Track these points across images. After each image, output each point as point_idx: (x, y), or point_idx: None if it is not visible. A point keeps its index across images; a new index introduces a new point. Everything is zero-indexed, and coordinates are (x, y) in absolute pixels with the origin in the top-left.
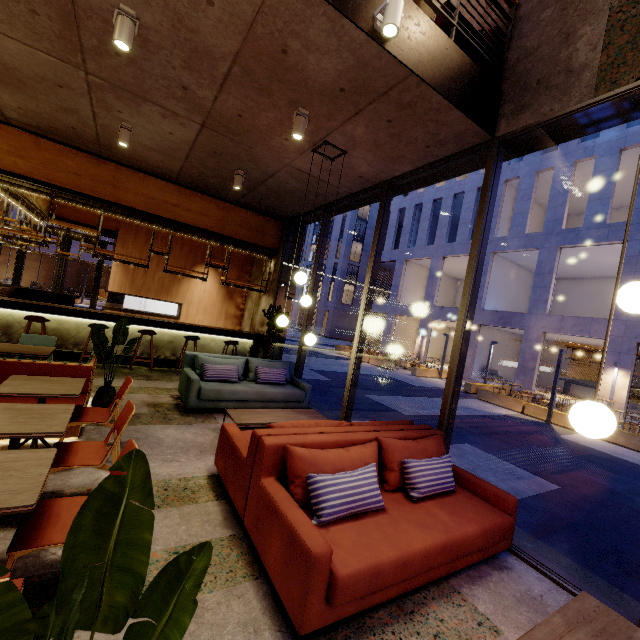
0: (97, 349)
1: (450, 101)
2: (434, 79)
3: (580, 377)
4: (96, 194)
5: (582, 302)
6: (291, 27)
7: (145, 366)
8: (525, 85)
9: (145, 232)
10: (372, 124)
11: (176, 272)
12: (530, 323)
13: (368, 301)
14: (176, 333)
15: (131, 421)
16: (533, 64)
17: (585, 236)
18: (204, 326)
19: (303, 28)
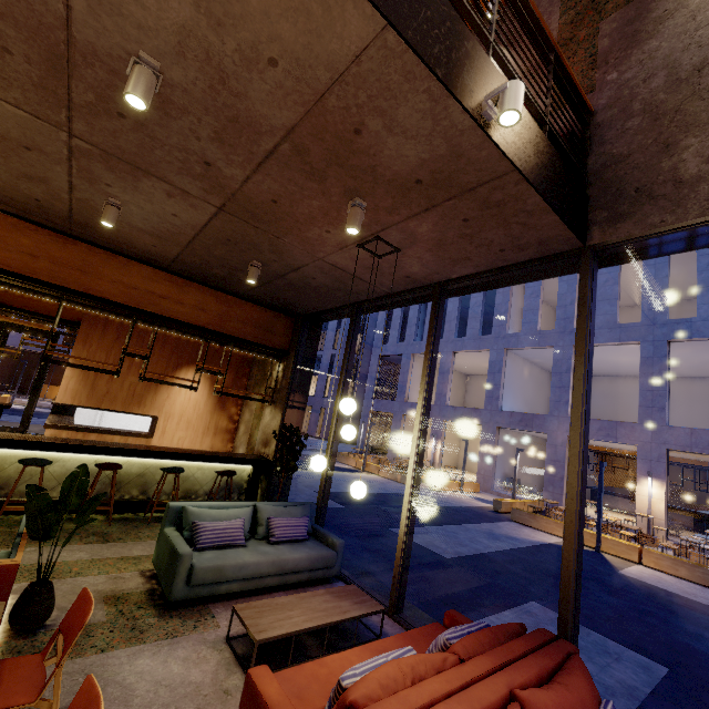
0: (32, 523)
1: (549, 204)
2: (535, 178)
3: (605, 484)
4: (57, 281)
5: (596, 401)
6: (376, 103)
7: (100, 513)
8: (619, 192)
9: (117, 326)
10: (443, 222)
11: (157, 380)
12: (553, 426)
13: (423, 428)
14: (149, 462)
15: (76, 647)
16: (626, 171)
17: (598, 335)
18: (190, 451)
19: (392, 105)
